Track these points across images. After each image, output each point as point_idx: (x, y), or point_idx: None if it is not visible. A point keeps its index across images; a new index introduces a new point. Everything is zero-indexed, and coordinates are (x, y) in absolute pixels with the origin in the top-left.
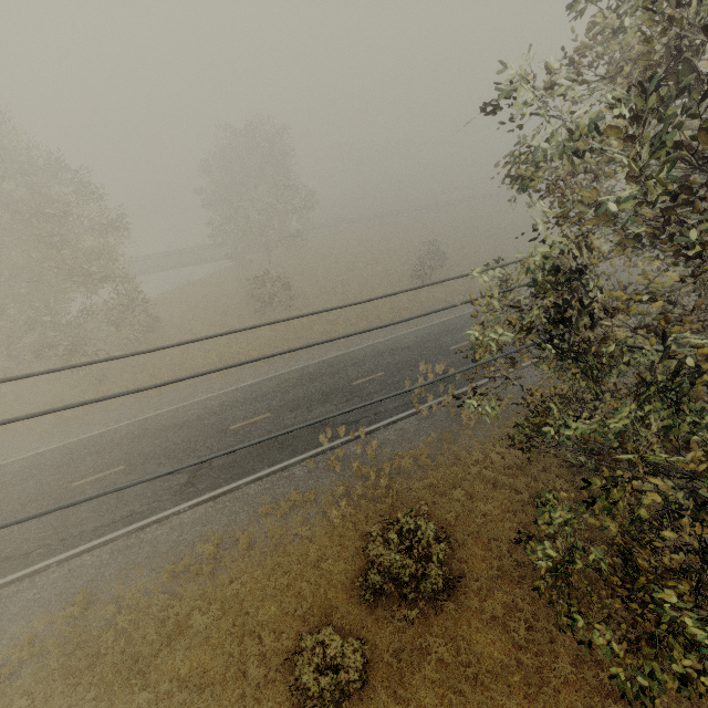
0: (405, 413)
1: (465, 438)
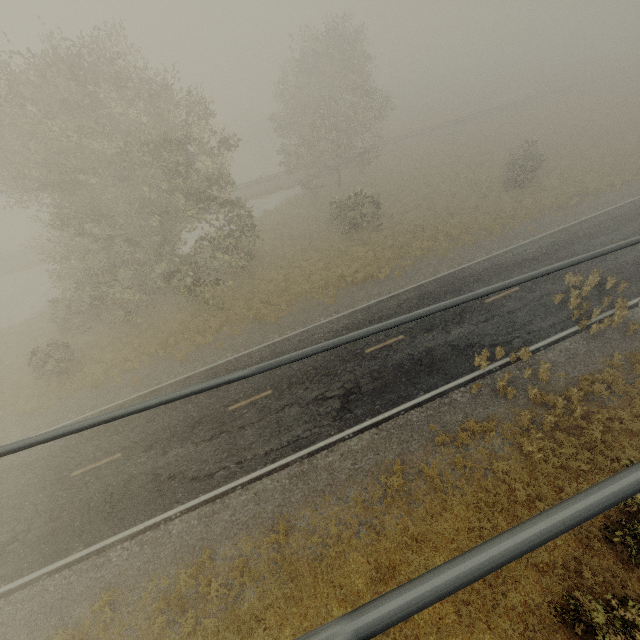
0: (565, 331)
1: None
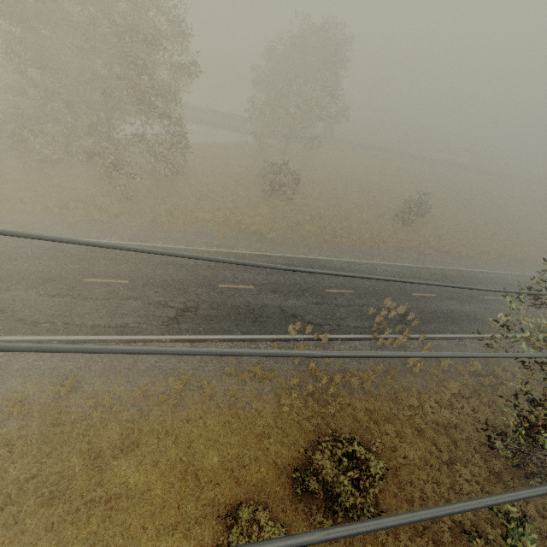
0: (362, 335)
1: (405, 380)
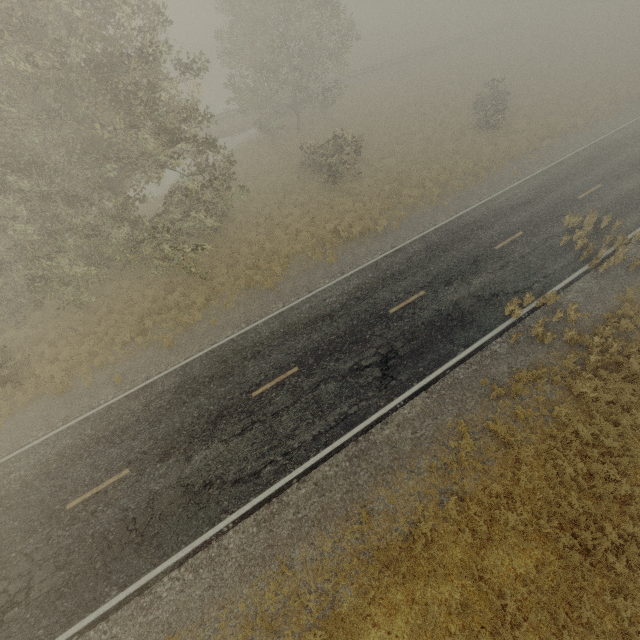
0: (577, 272)
1: None
